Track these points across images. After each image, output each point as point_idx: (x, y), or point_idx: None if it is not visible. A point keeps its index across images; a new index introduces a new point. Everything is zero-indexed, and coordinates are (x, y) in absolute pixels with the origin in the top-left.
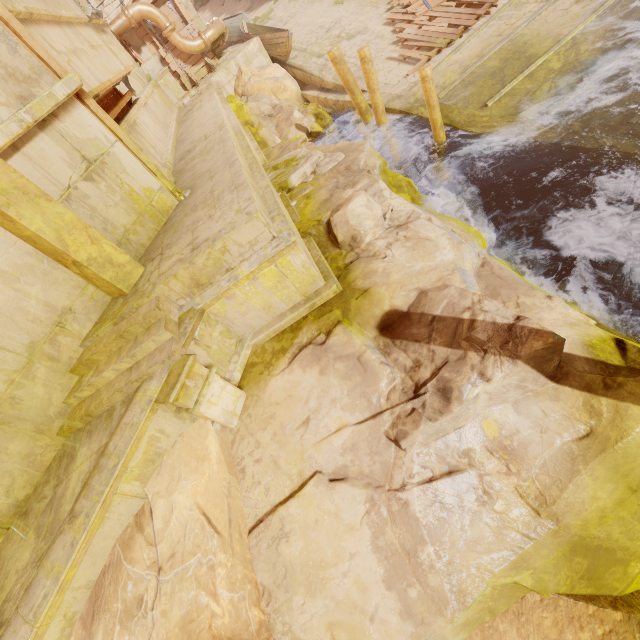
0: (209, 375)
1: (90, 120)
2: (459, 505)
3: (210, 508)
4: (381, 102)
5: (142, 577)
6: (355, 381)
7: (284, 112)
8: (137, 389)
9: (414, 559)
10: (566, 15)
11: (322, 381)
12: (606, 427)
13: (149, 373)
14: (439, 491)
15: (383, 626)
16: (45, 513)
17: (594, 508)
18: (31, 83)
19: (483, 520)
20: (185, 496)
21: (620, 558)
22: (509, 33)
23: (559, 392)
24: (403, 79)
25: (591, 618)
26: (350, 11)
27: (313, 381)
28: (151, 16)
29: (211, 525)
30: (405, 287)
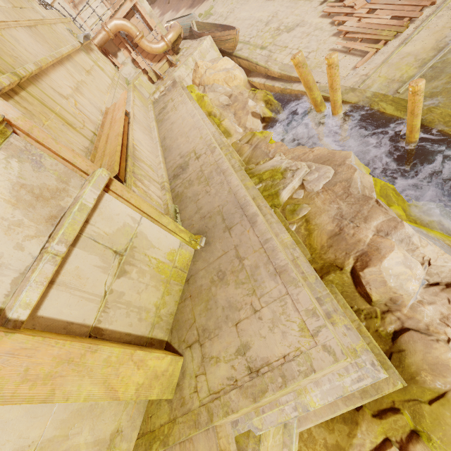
0: None
1: (117, 207)
2: None
3: None
4: (340, 98)
5: None
6: None
7: (239, 101)
8: None
9: None
10: None
11: None
12: None
13: None
14: None
15: None
16: None
17: None
18: (59, 195)
19: None
20: None
21: None
22: None
23: None
24: (352, 71)
25: None
26: (285, 5)
27: None
28: (124, 28)
29: None
30: None
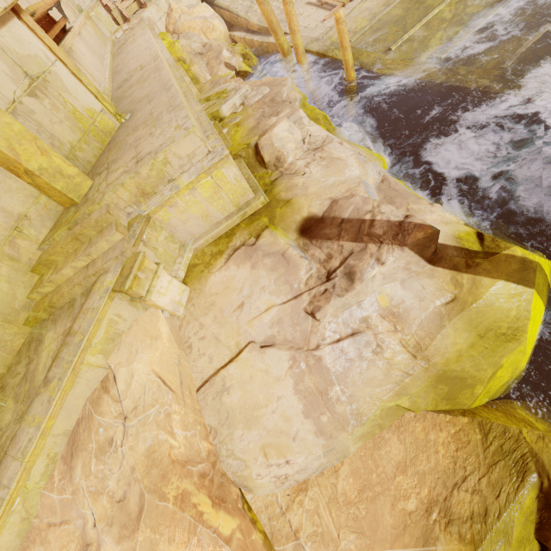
0: (158, 270)
1: (29, 37)
2: (359, 356)
3: (164, 373)
4: (301, 43)
5: (111, 424)
6: (280, 272)
7: (214, 51)
8: (94, 282)
9: (325, 396)
10: None
11: (253, 274)
12: (465, 294)
13: (104, 268)
14: (344, 348)
15: (302, 442)
16: (21, 384)
17: (454, 350)
18: None
19: (376, 365)
20: (143, 365)
21: (469, 384)
22: None
23: (434, 272)
24: (320, 23)
25: (448, 423)
26: None
27: (246, 274)
28: None
29: (166, 385)
30: (320, 197)
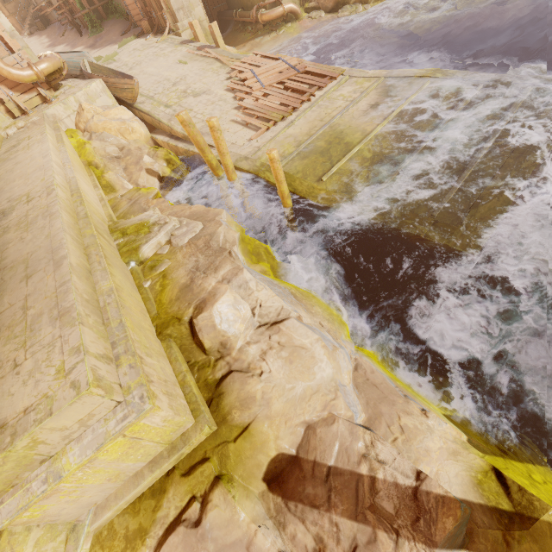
0: None
1: None
2: None
3: None
4: (231, 163)
5: None
6: None
7: (133, 155)
8: None
9: None
10: (366, 115)
11: None
12: None
13: None
14: None
15: None
16: None
17: None
18: None
19: None
20: None
21: None
22: (328, 120)
23: None
24: (248, 142)
25: None
26: (194, 72)
27: None
28: None
29: None
30: (290, 422)
